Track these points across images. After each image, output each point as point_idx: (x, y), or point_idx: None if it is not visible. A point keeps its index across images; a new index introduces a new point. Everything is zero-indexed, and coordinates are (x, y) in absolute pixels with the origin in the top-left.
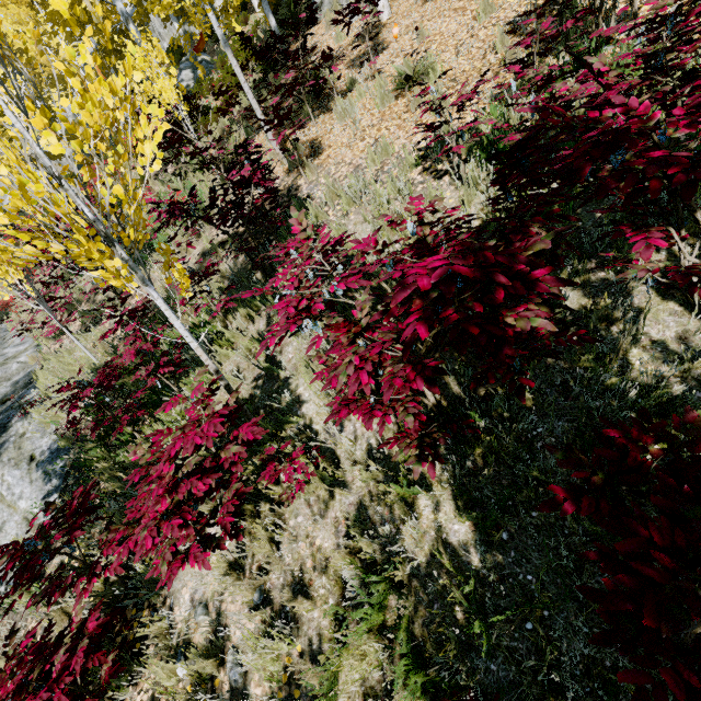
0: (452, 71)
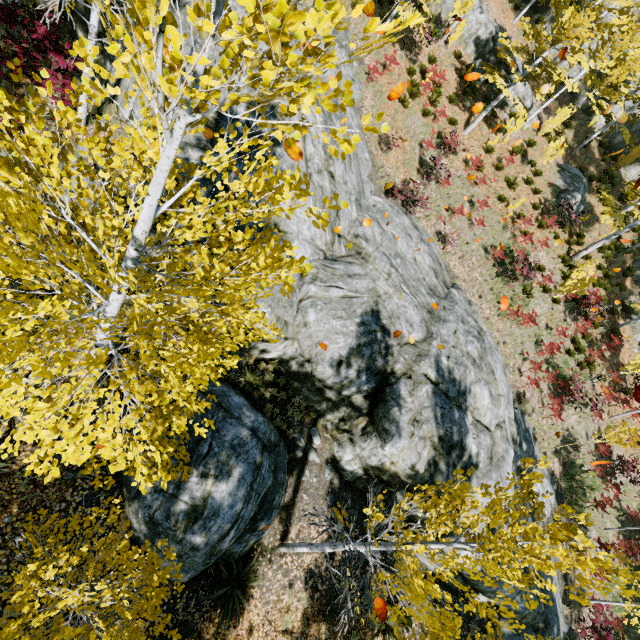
0: None
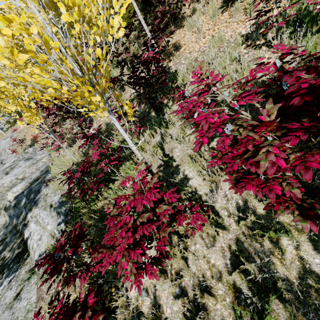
0: None
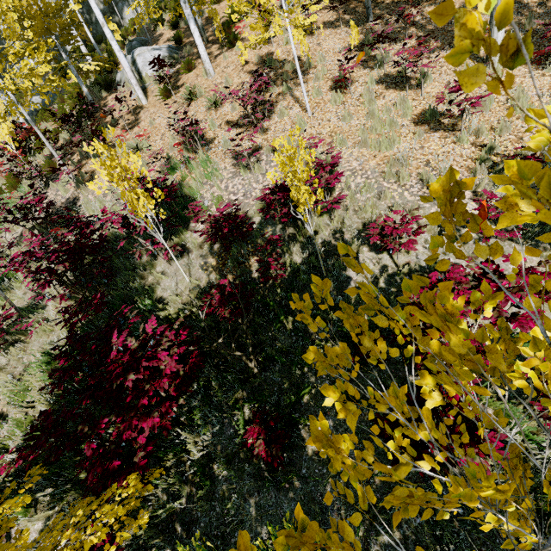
0: (156, 148)
